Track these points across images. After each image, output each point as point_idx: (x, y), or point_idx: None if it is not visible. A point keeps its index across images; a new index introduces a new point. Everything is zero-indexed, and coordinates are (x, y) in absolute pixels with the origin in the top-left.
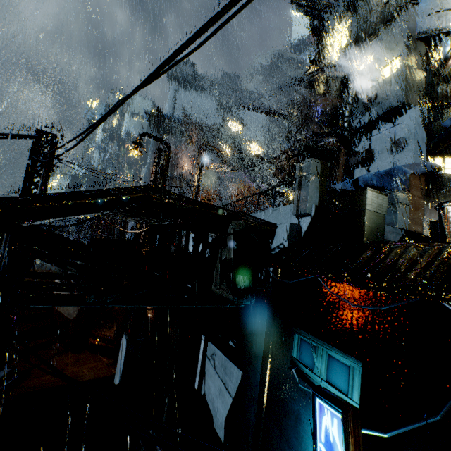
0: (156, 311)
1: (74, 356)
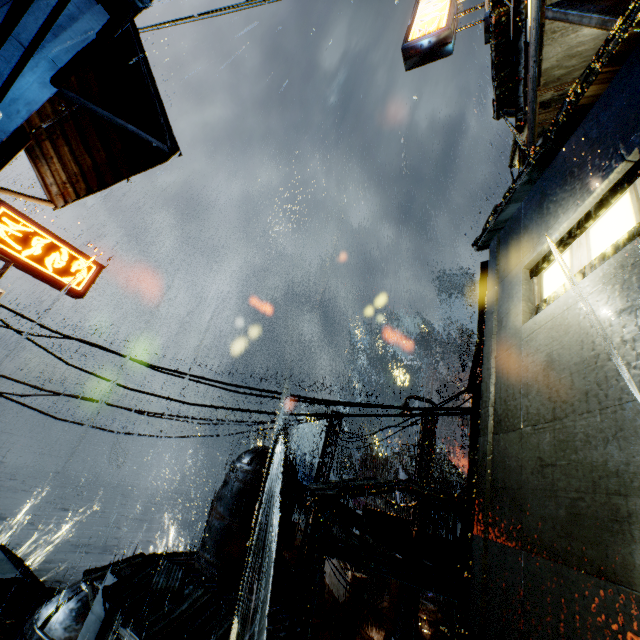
0: (433, 626)
1: None
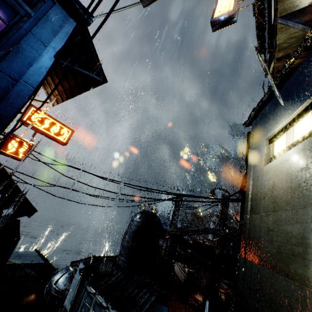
0: (226, 295)
1: (183, 305)
